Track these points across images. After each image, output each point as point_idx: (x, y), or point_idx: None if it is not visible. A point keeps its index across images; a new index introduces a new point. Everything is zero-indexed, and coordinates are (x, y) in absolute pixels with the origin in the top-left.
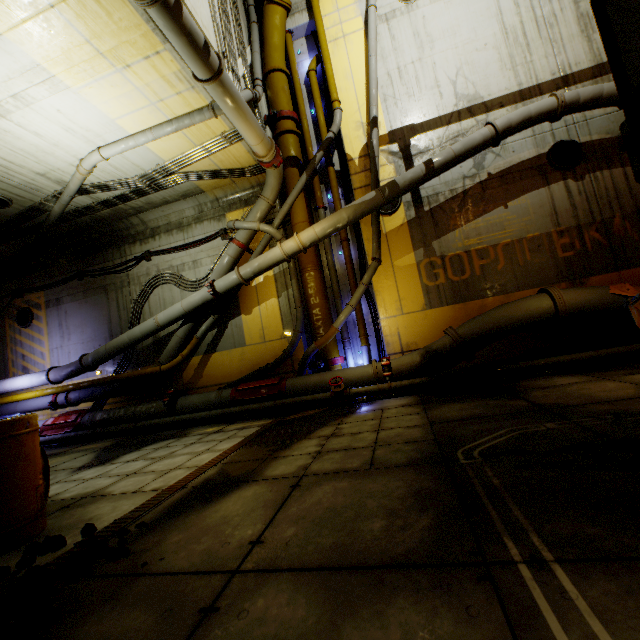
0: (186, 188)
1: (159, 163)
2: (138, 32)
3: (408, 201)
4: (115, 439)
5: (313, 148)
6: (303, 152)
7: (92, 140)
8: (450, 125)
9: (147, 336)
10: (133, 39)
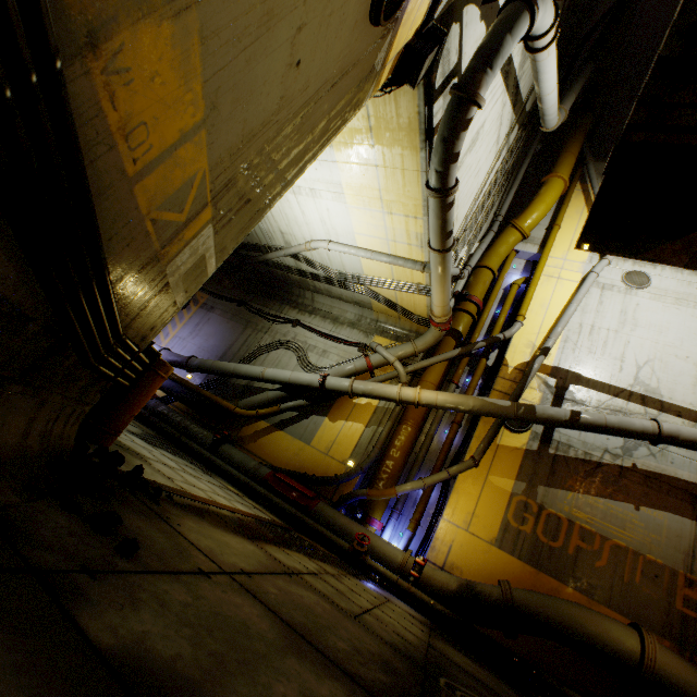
0: (362, 299)
1: (359, 272)
2: (413, 202)
3: (537, 432)
4: (158, 434)
5: (479, 335)
6: (469, 333)
7: (331, 234)
8: (616, 397)
9: (247, 377)
10: (407, 203)
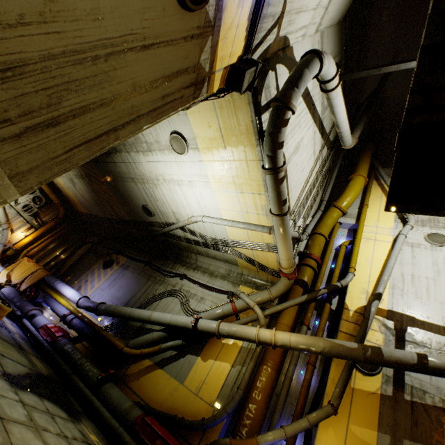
0: (230, 257)
1: (225, 237)
2: (256, 183)
3: (388, 375)
4: (52, 372)
5: (321, 284)
6: (313, 282)
7: (204, 211)
8: None
9: (138, 319)
10: (252, 184)
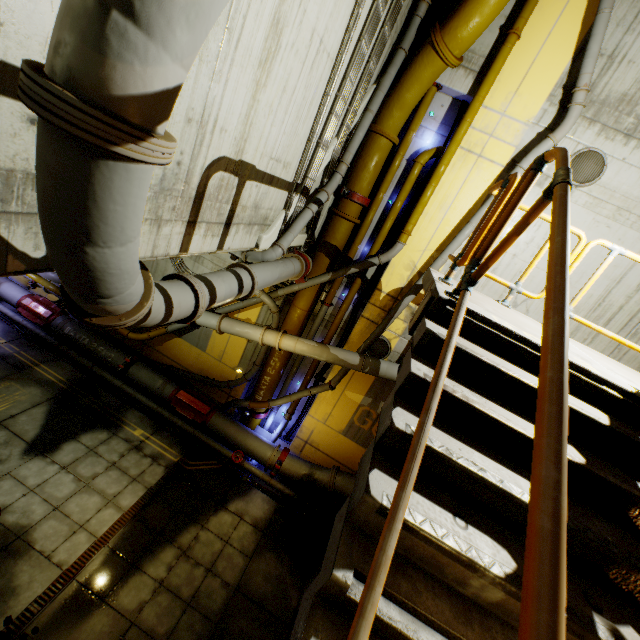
0: None
1: None
2: None
3: (392, 361)
4: (72, 372)
5: (364, 237)
6: (353, 233)
7: None
8: None
9: None
10: None
